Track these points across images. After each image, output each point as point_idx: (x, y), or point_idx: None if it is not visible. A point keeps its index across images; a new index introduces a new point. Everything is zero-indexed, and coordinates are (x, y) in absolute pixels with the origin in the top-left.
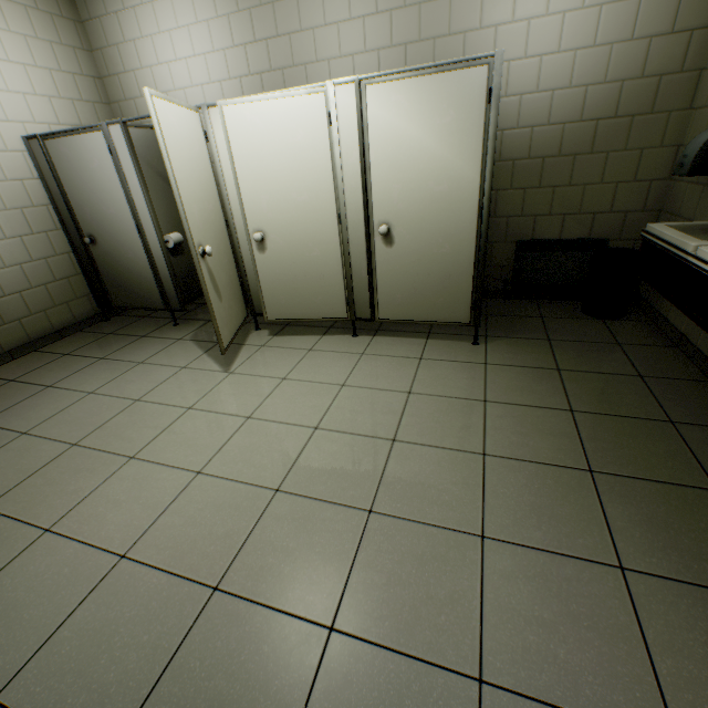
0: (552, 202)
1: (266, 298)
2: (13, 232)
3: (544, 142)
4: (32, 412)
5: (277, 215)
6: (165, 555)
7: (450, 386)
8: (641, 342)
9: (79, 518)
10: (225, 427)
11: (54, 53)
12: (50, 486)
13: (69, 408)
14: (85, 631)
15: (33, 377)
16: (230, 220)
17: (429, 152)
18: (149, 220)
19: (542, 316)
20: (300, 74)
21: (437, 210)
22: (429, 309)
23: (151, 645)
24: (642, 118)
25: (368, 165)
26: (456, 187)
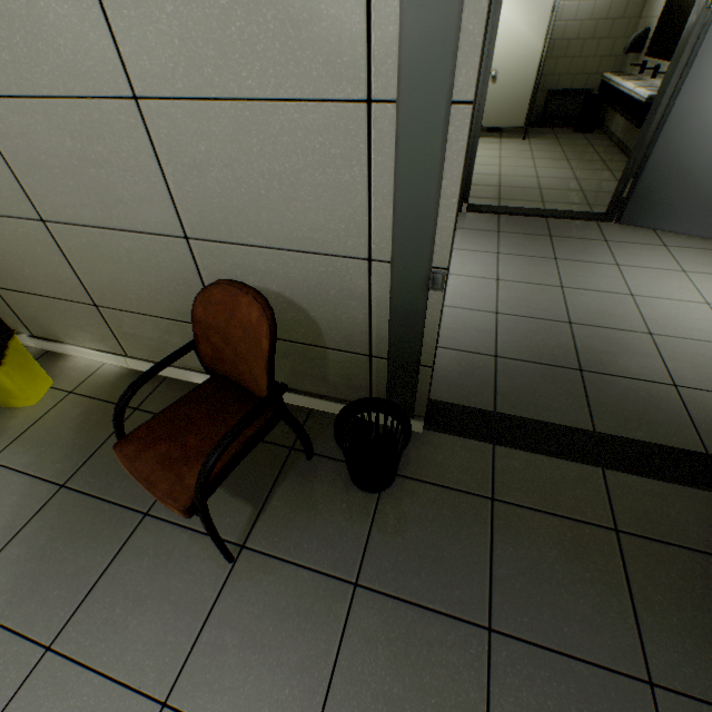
0: (569, 68)
1: None
2: None
3: (571, 31)
4: None
5: None
6: None
7: (516, 149)
8: (596, 139)
9: None
10: None
11: None
12: None
13: None
14: None
15: None
16: None
17: (523, 34)
18: None
19: (554, 133)
20: None
21: (520, 65)
22: (506, 120)
23: None
24: (618, 22)
25: None
26: (531, 53)
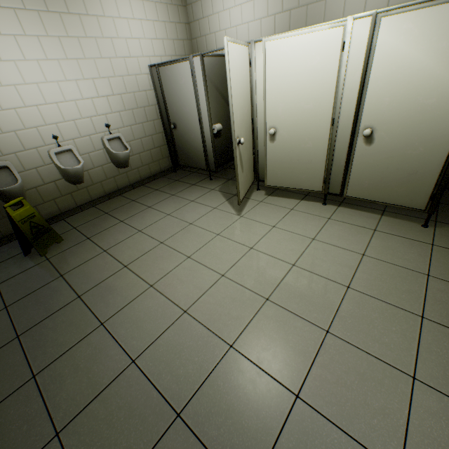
0: None
1: (268, 171)
2: (139, 121)
3: None
4: (142, 220)
5: (287, 117)
6: (205, 318)
7: (398, 257)
8: None
9: (164, 284)
10: (237, 251)
11: (168, 11)
12: (151, 262)
13: (158, 221)
14: (169, 344)
15: (142, 200)
16: (254, 119)
17: (427, 71)
18: (206, 116)
19: None
20: (320, 8)
21: (420, 120)
22: (390, 194)
23: (198, 364)
24: None
25: (367, 82)
26: (445, 101)
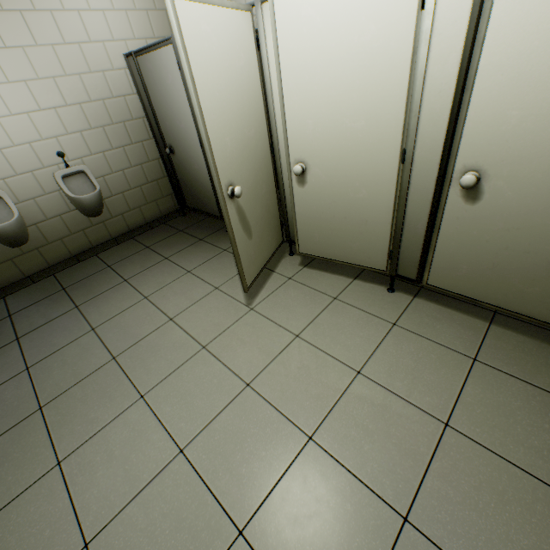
0: None
1: (299, 231)
2: (118, 143)
3: None
4: (106, 306)
5: (322, 144)
6: None
7: (517, 439)
8: None
9: (81, 460)
10: (223, 390)
11: None
12: (82, 403)
13: (126, 311)
14: None
15: (121, 267)
16: (275, 144)
17: None
18: None
19: None
20: None
21: None
22: (509, 294)
23: None
24: None
25: (472, 76)
26: None
